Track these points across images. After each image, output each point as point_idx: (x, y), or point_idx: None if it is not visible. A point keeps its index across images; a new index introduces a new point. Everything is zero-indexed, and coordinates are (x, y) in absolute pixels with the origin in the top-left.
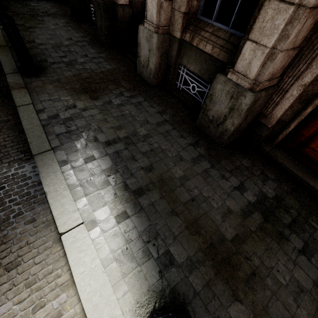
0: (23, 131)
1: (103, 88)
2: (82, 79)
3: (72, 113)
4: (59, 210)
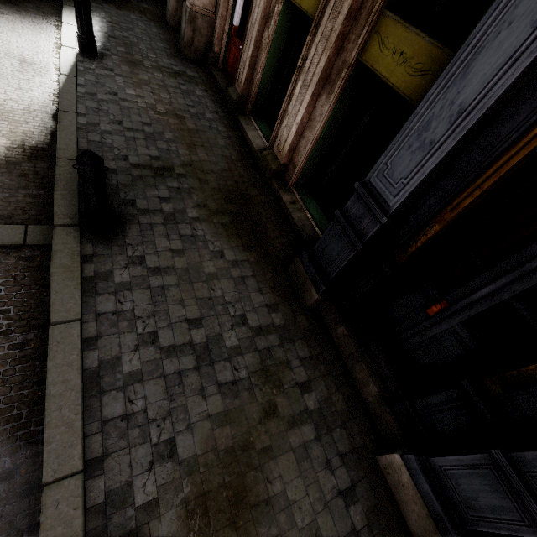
0: (62, 1)
1: (130, 10)
2: (118, 0)
3: (98, 6)
4: (66, 19)
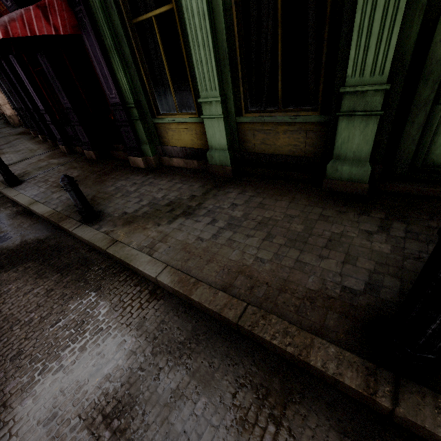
0: None
1: None
2: None
3: None
4: None
